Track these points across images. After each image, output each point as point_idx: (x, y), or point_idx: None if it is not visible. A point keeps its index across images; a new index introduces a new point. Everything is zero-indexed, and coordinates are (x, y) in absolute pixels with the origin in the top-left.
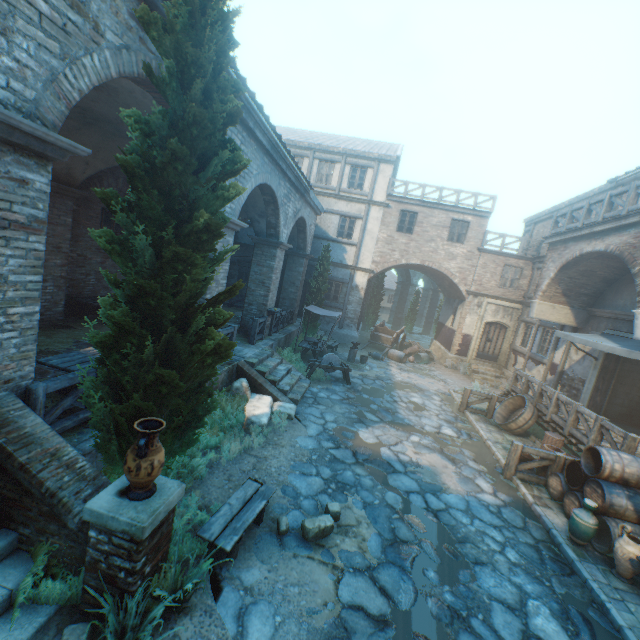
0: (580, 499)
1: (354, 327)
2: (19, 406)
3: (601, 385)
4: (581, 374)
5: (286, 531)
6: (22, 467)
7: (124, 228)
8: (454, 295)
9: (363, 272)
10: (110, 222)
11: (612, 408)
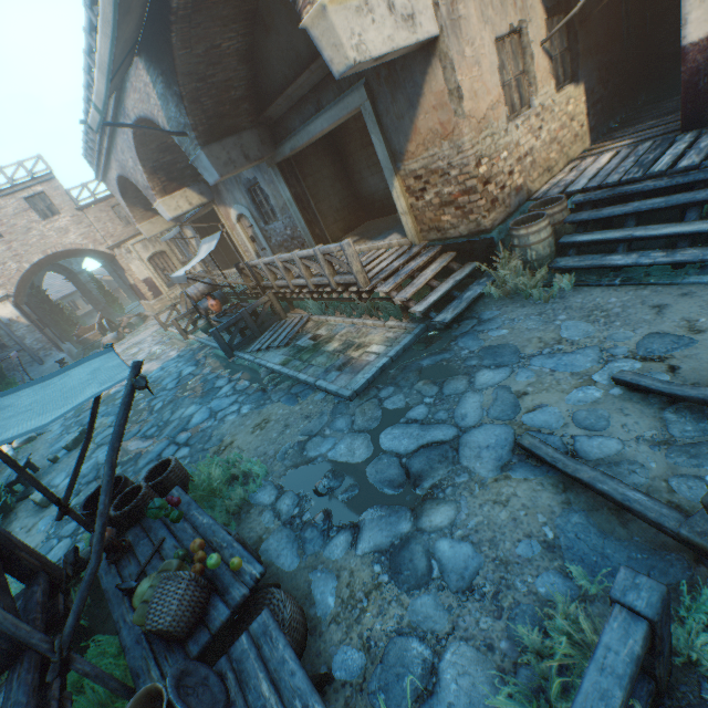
0: (204, 317)
1: (55, 352)
2: None
3: (214, 249)
4: None
5: (57, 458)
6: None
7: None
8: (110, 257)
9: (0, 304)
10: None
11: (234, 256)
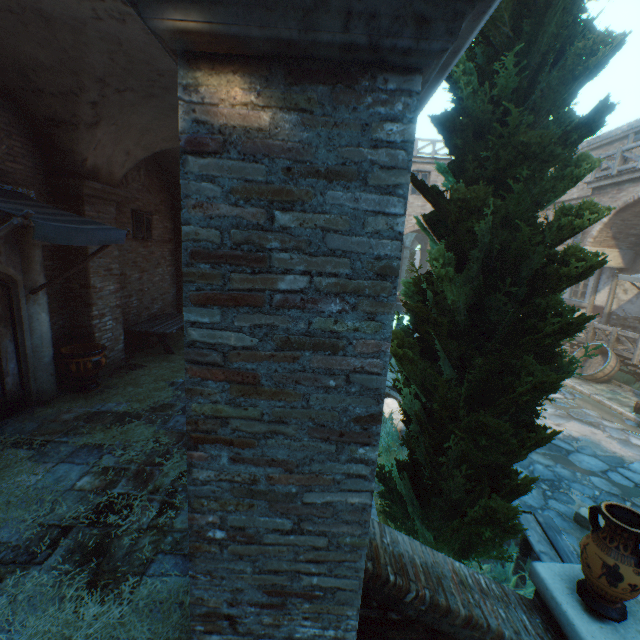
0: None
1: None
2: (377, 527)
3: None
4: (636, 313)
5: None
6: (467, 623)
7: (478, 240)
8: None
9: None
10: (140, 227)
11: None
